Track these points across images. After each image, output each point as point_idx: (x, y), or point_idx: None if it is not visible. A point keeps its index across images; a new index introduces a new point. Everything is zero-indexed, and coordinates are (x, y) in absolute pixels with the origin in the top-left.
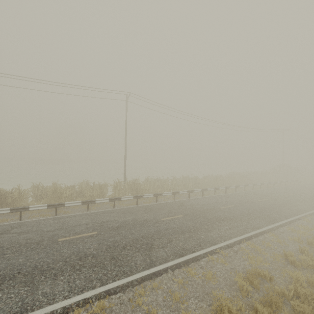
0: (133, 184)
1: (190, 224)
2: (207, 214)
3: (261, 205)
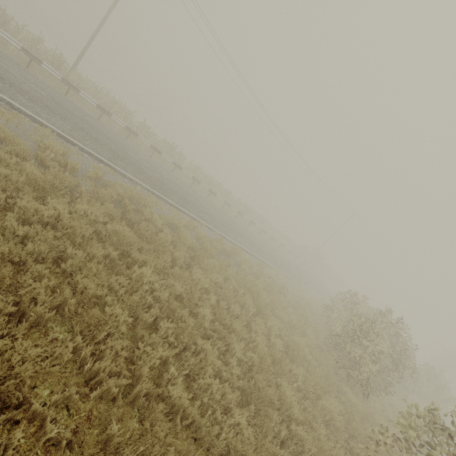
0: (57, 57)
1: (25, 88)
2: (85, 125)
3: (189, 198)
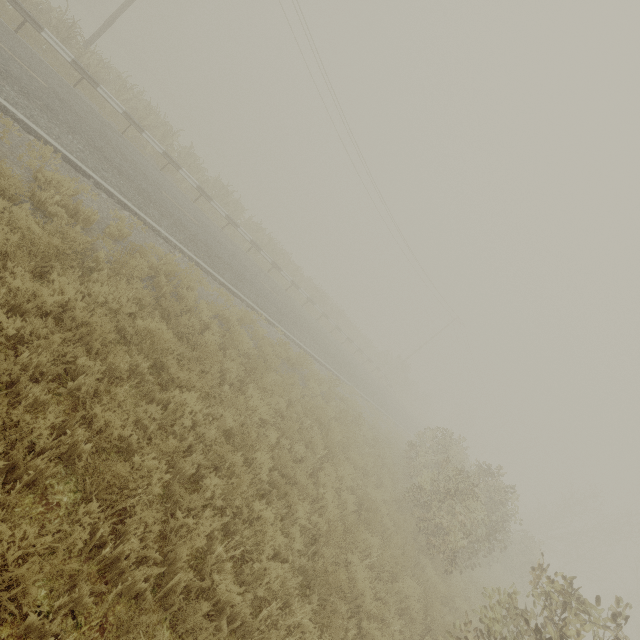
0: (67, 23)
1: (14, 72)
2: (105, 144)
3: (245, 273)
